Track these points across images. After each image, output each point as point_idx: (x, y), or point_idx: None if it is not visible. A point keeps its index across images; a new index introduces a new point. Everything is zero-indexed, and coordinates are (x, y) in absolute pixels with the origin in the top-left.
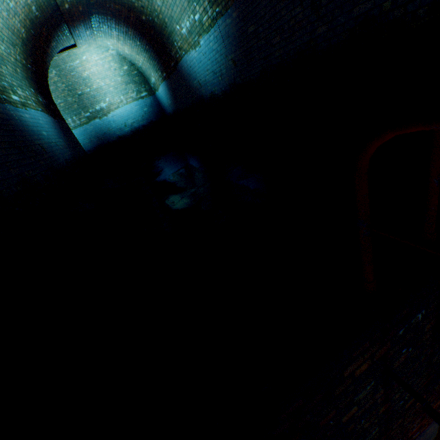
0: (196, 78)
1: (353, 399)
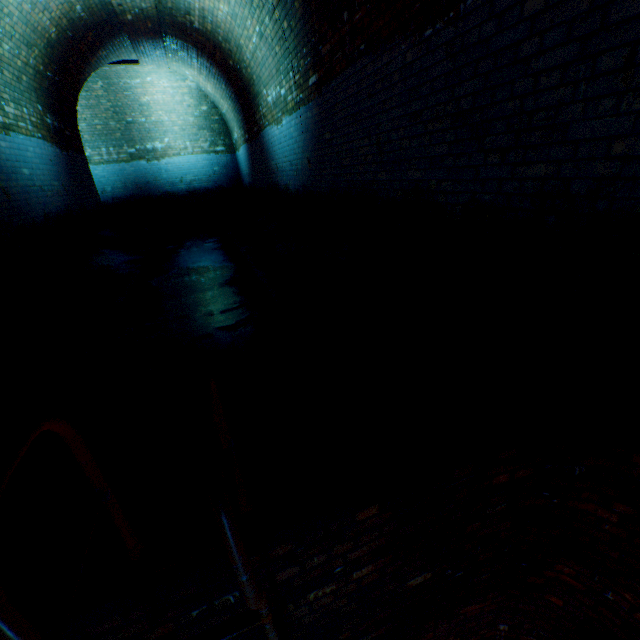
0: (275, 158)
1: None
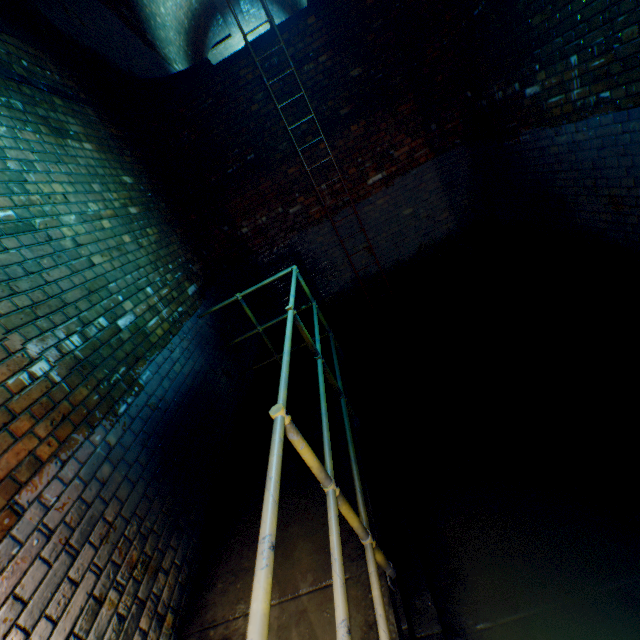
0: None
1: (253, 98)
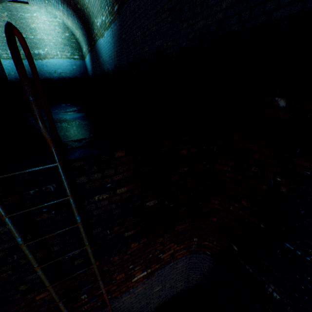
0: (102, 56)
1: None
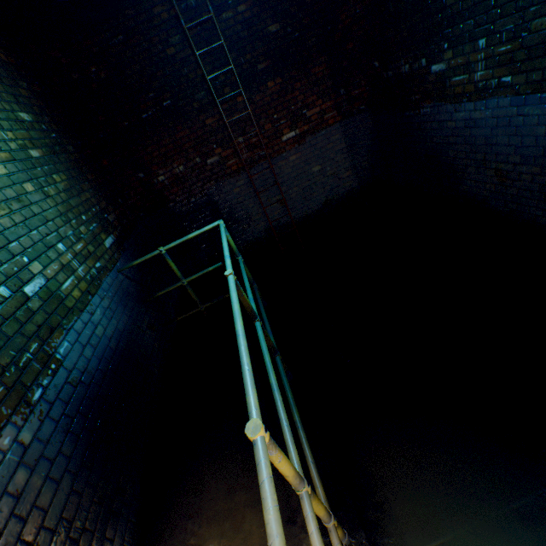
0: None
1: (169, 40)
